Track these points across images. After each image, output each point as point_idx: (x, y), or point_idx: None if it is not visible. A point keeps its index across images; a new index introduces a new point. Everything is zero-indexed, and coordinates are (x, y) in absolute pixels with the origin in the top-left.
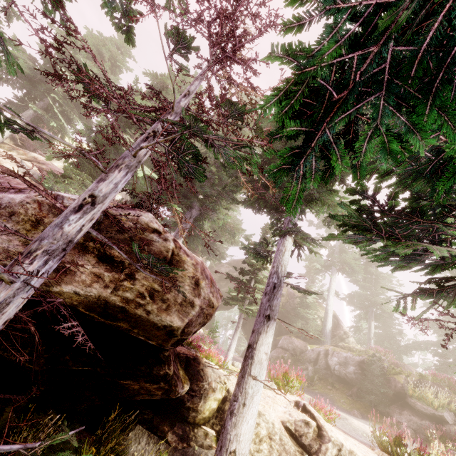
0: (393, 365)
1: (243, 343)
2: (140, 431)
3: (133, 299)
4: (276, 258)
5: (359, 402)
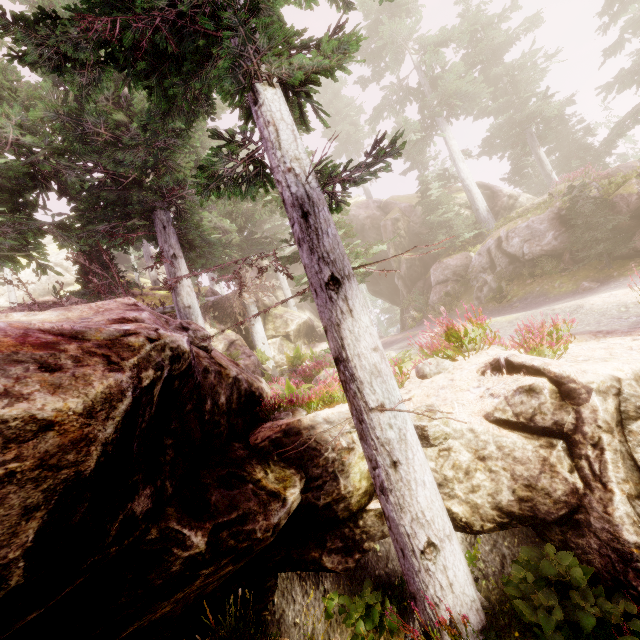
0: (606, 180)
1: (398, 309)
2: (286, 579)
3: None
4: (271, 156)
5: (582, 267)
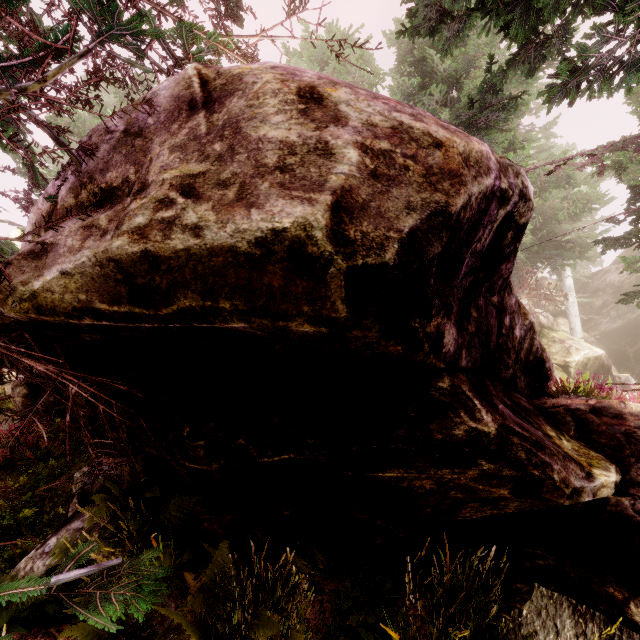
0: None
1: None
2: (546, 597)
3: (150, 221)
4: None
5: None
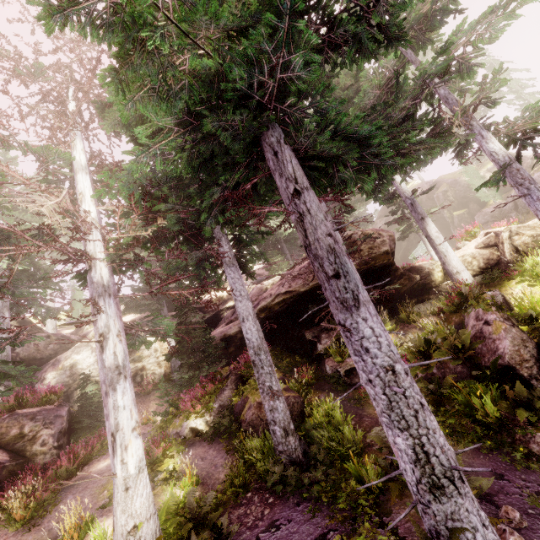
0: None
1: None
2: (418, 307)
3: (368, 254)
4: (399, 192)
5: None
